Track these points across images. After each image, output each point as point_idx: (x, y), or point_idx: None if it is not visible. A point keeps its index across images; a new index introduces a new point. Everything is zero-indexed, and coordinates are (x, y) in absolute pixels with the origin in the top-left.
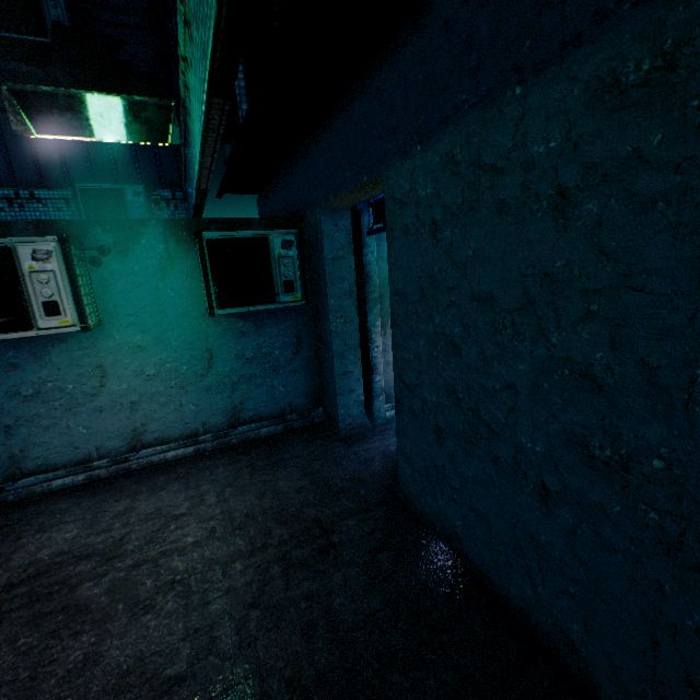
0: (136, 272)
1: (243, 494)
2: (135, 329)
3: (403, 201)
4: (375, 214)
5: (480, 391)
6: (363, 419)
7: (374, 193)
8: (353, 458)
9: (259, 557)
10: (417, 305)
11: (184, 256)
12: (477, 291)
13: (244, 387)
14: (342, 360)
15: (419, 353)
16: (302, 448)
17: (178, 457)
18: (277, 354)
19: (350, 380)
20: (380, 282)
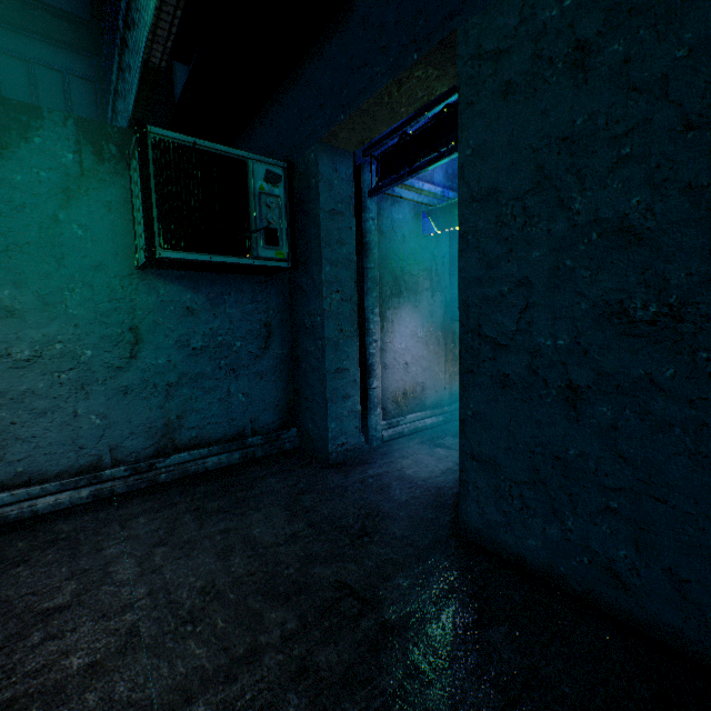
0: (16, 185)
1: (189, 556)
2: (0, 278)
3: (501, 49)
4: (381, 170)
5: (703, 287)
6: (359, 438)
7: (403, 111)
8: (361, 488)
9: (248, 679)
10: (526, 198)
11: (107, 179)
12: (700, 110)
13: (185, 392)
14: (336, 351)
15: (527, 276)
16: (277, 481)
17: (59, 507)
18: (238, 347)
19: (345, 380)
20: (378, 261)
